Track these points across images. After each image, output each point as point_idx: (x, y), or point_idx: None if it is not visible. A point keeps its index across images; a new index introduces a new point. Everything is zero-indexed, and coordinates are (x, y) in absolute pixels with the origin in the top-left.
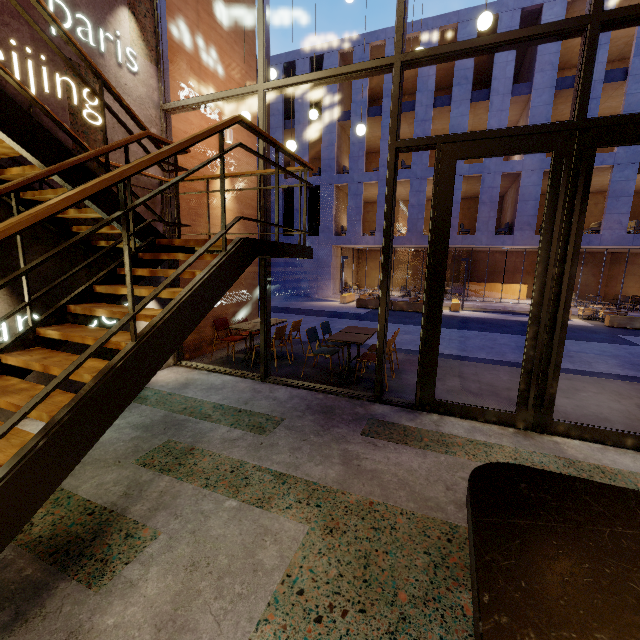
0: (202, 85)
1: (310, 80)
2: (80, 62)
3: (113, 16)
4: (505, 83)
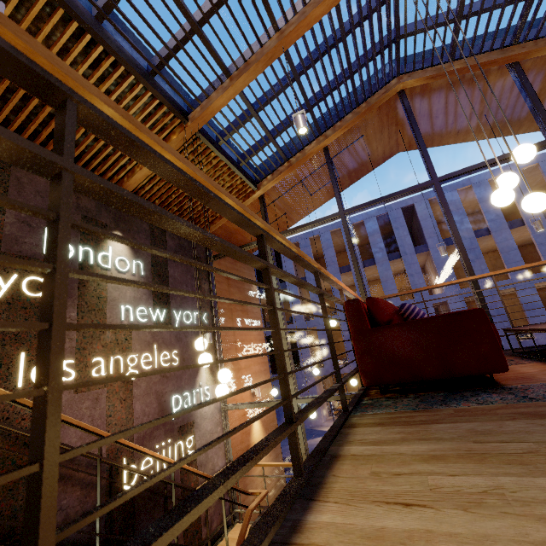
0: (239, 368)
1: (330, 400)
2: (184, 422)
3: (198, 375)
4: (408, 247)
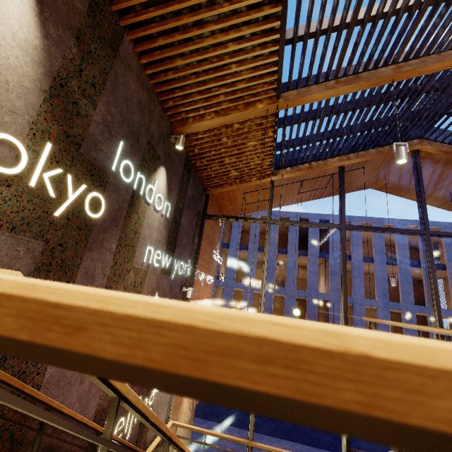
0: None
1: None
2: None
3: None
4: (315, 250)
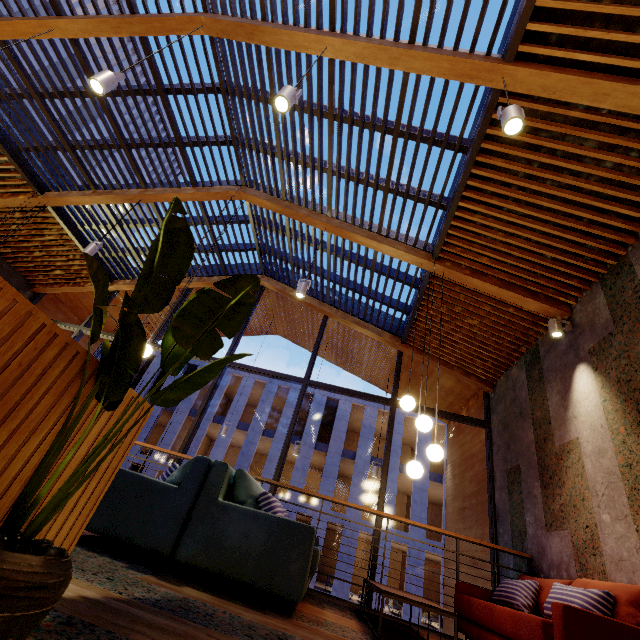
0: None
1: None
2: None
3: None
4: (311, 438)
